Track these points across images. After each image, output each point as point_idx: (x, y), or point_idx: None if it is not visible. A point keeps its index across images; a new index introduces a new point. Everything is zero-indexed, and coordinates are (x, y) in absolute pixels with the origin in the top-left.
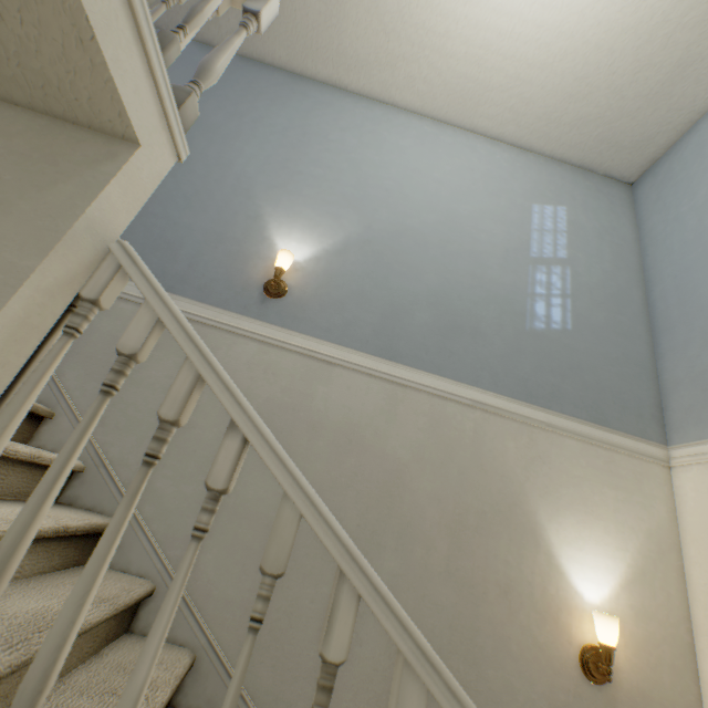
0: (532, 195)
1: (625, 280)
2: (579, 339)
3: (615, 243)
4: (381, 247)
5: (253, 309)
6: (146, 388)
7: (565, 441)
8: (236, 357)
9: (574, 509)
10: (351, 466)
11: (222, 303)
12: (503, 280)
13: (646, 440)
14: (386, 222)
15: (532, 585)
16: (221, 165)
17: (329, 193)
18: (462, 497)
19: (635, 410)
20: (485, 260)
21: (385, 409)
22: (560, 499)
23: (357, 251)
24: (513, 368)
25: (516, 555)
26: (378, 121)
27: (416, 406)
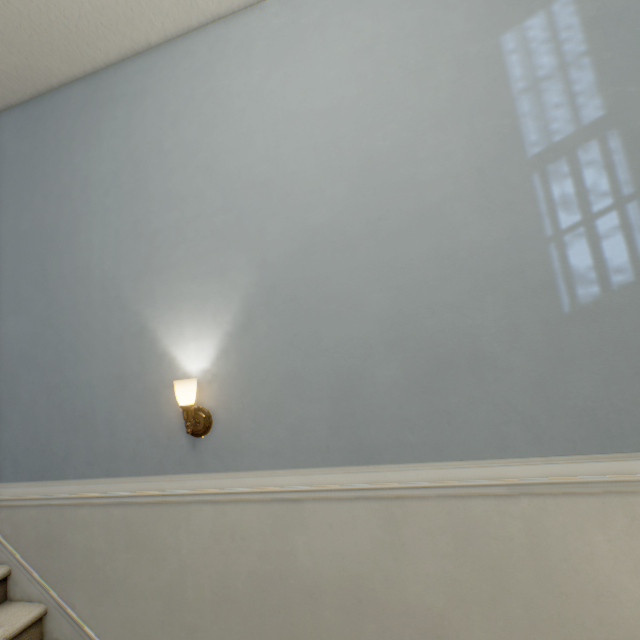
0: (493, 16)
1: None
2: None
3: None
4: (290, 287)
5: (189, 460)
6: (139, 598)
7: None
8: (198, 531)
9: None
10: (372, 634)
11: (158, 467)
12: (493, 236)
13: None
14: (282, 241)
15: None
16: (81, 279)
17: (198, 240)
18: None
19: None
20: (448, 216)
21: (386, 541)
22: None
23: (265, 312)
24: (562, 398)
25: None
26: (208, 66)
27: (426, 522)
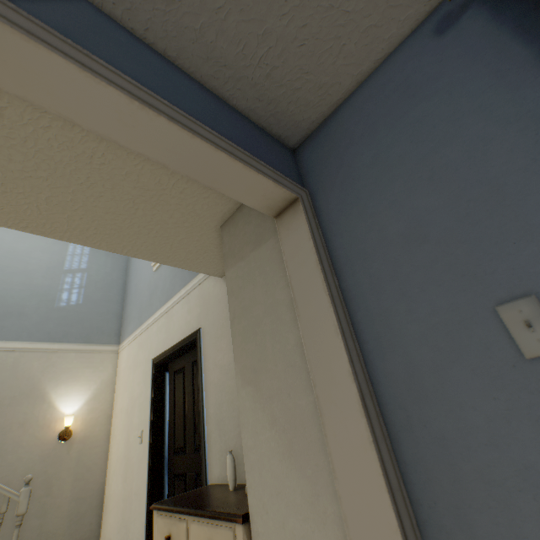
0: None
1: (117, 275)
2: (85, 307)
3: (116, 258)
4: None
5: None
6: None
7: (68, 354)
8: None
9: (68, 381)
10: None
11: None
12: (45, 284)
13: (111, 345)
14: None
15: (39, 417)
16: None
17: None
18: (3, 393)
19: (108, 333)
20: (34, 274)
21: None
22: (61, 379)
23: None
24: (44, 328)
25: (32, 408)
26: None
27: None
